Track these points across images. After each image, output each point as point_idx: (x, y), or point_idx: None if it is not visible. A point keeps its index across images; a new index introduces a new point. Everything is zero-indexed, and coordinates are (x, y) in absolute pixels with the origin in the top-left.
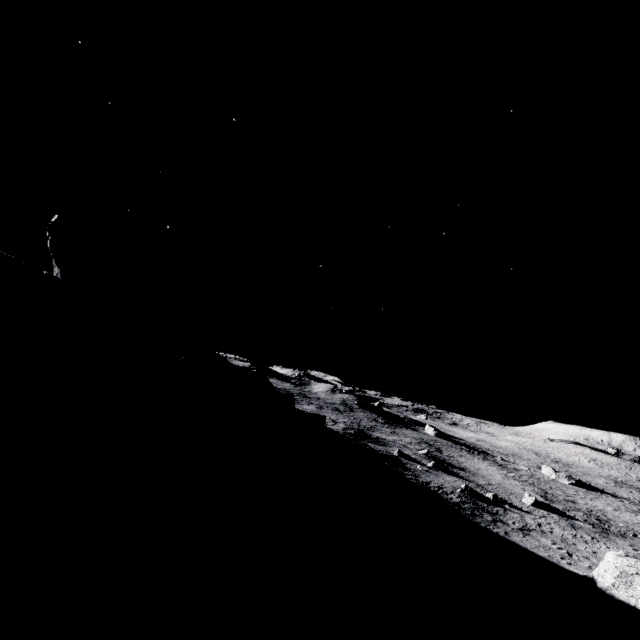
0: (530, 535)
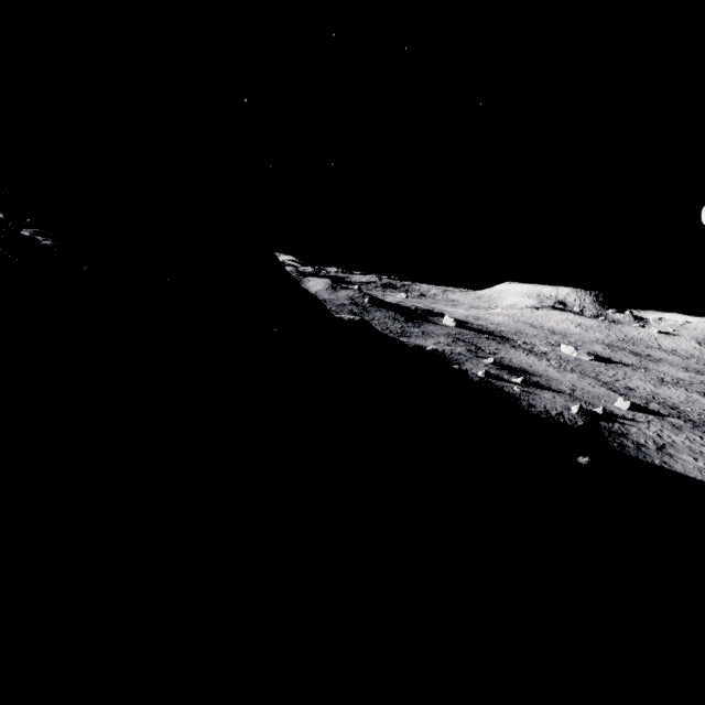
0: (672, 455)
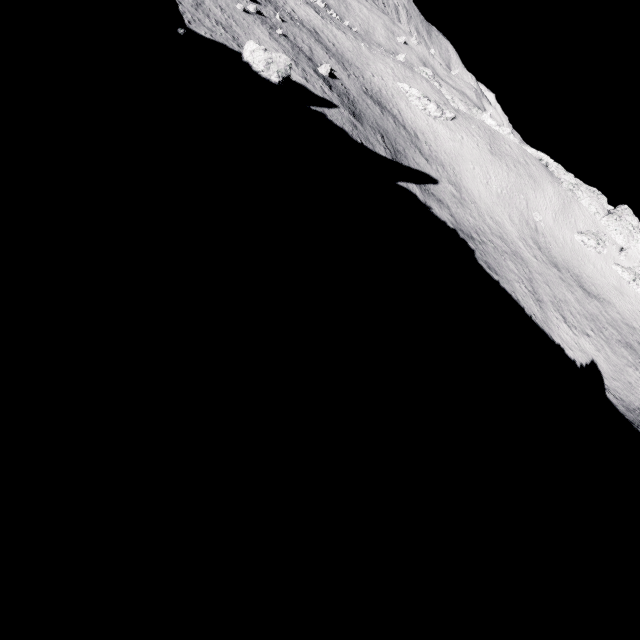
0: None
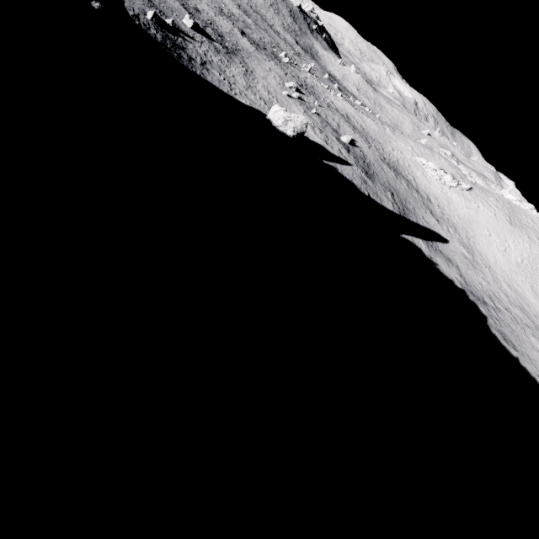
0: (209, 70)
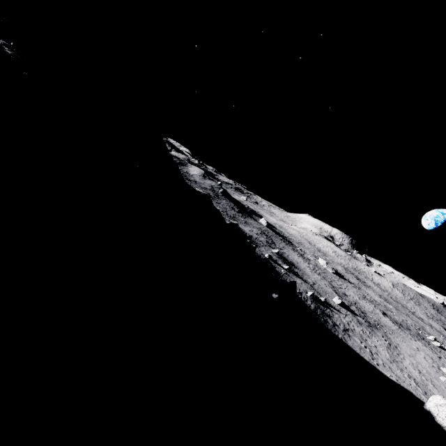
0: (350, 335)
